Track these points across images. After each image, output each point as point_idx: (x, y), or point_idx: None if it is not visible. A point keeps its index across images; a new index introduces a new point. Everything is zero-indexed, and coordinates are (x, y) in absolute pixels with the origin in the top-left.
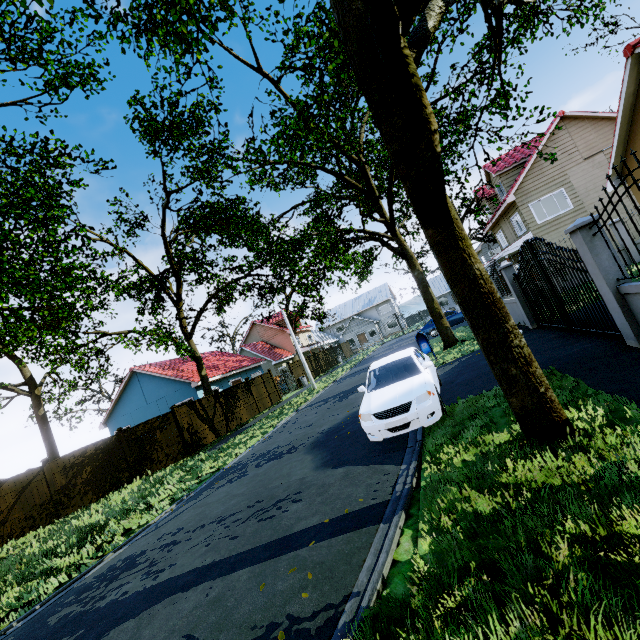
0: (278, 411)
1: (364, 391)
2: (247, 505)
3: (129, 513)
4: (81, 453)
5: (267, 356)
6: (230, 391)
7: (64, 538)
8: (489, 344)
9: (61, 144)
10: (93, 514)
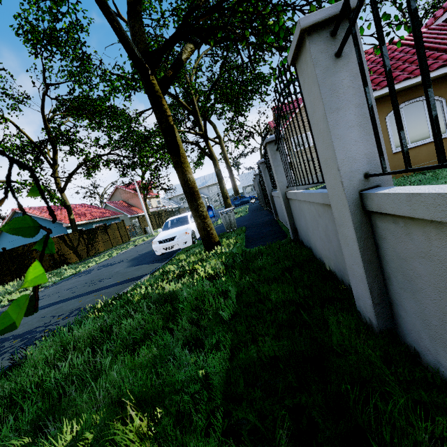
0: (124, 246)
1: (161, 231)
2: (85, 283)
3: (11, 294)
4: None
5: (125, 211)
6: (91, 231)
7: None
8: (192, 209)
9: None
10: None
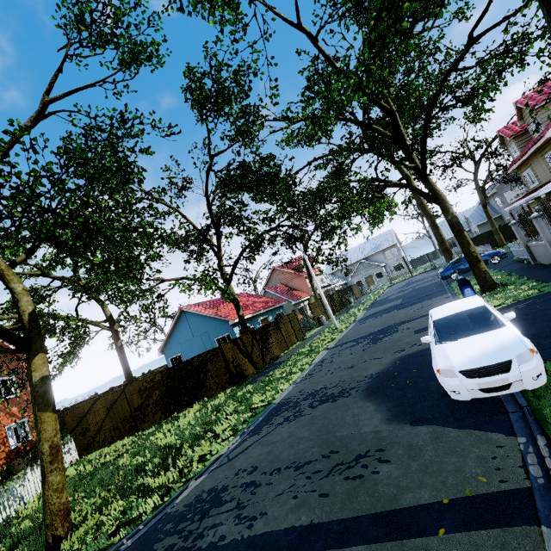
0: (307, 348)
1: (429, 342)
2: (321, 454)
3: (198, 439)
4: (151, 379)
5: (287, 297)
6: (263, 329)
7: (148, 455)
8: None
9: (133, 116)
10: (168, 435)
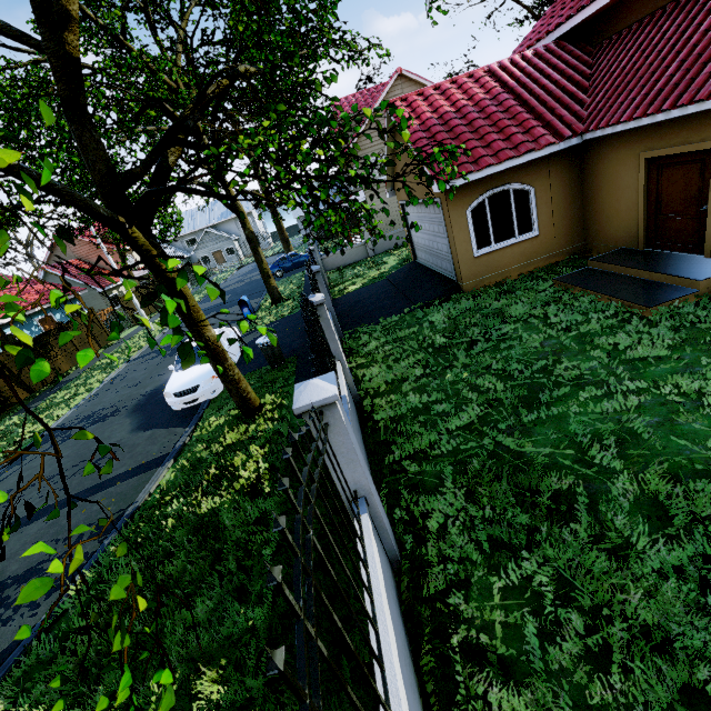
0: (107, 360)
1: (173, 369)
2: (73, 465)
3: None
4: None
5: (88, 282)
6: (38, 341)
7: None
8: (218, 373)
9: None
10: None
